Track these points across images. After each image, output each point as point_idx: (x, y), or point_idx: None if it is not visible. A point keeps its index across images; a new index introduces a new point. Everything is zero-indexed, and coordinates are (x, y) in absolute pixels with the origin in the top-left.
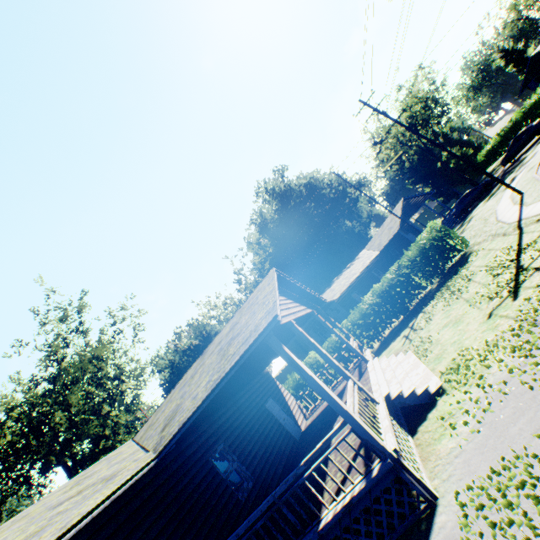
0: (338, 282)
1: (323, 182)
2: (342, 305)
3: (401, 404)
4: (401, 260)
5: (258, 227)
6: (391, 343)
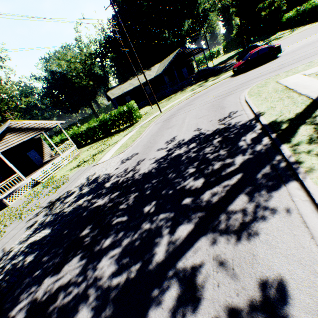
0: (127, 84)
1: None
2: (117, 102)
3: (36, 181)
4: (111, 113)
5: None
6: (91, 144)
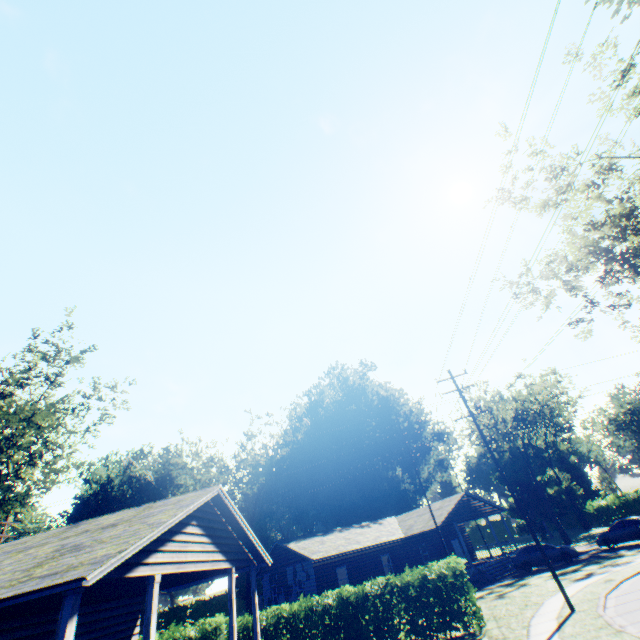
0: (337, 536)
1: (402, 407)
2: (316, 573)
3: None
4: (393, 577)
5: (309, 403)
6: None
